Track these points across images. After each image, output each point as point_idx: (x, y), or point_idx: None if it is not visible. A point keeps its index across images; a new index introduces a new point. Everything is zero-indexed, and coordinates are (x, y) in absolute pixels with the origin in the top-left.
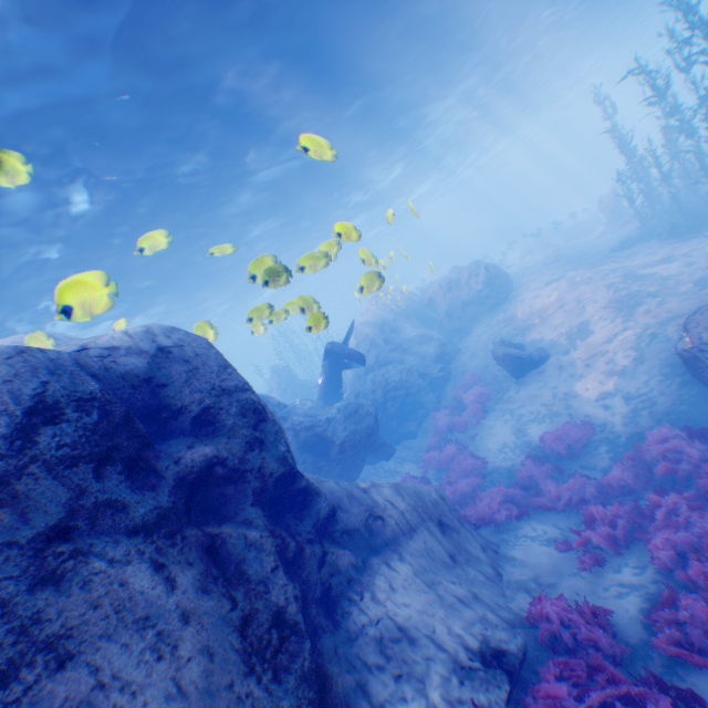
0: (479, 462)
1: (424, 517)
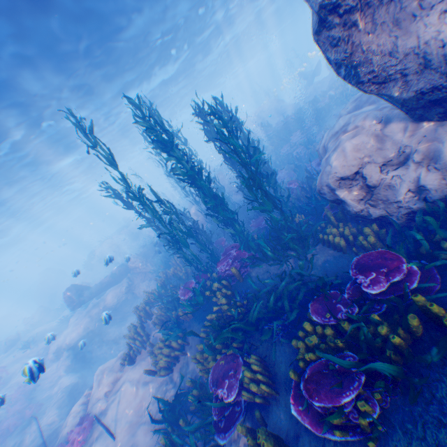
0: None
1: None
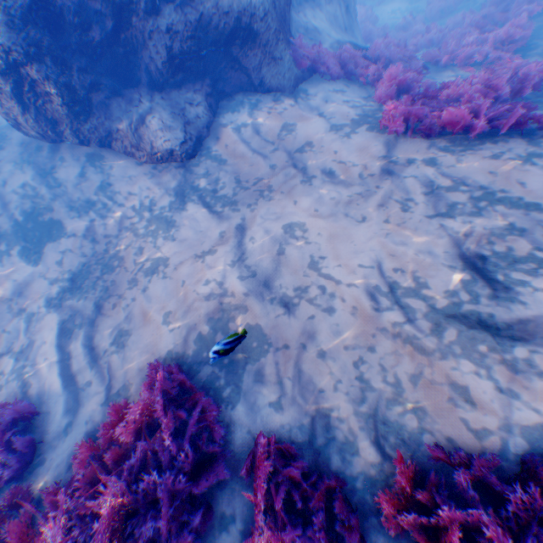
0: (375, 19)
1: None
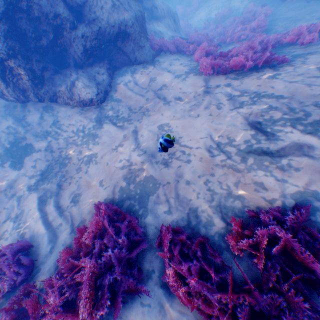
0: (190, 26)
1: (169, 16)
